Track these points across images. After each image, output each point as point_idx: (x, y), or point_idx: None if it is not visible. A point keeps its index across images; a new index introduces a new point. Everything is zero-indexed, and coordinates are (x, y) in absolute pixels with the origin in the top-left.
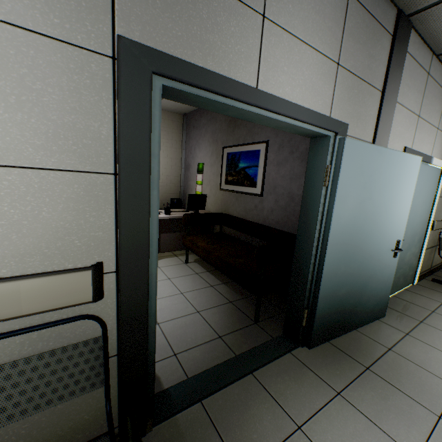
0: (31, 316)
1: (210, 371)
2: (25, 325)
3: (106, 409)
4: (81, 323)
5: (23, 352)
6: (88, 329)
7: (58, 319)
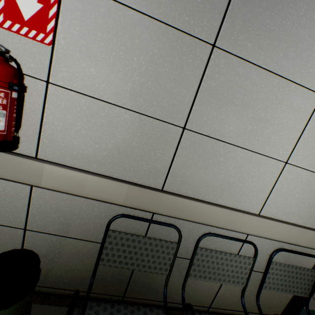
0: (292, 244)
1: (312, 312)
2: (288, 247)
3: (281, 303)
4: (303, 256)
5: (280, 258)
6: (303, 260)
7: (298, 250)
